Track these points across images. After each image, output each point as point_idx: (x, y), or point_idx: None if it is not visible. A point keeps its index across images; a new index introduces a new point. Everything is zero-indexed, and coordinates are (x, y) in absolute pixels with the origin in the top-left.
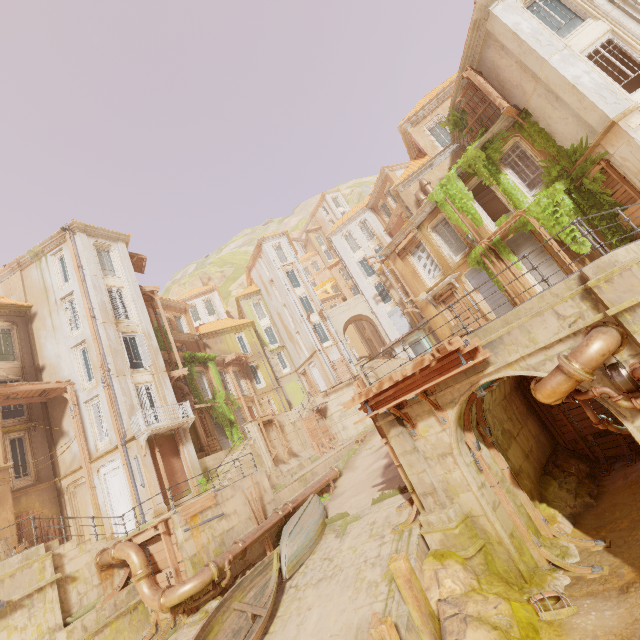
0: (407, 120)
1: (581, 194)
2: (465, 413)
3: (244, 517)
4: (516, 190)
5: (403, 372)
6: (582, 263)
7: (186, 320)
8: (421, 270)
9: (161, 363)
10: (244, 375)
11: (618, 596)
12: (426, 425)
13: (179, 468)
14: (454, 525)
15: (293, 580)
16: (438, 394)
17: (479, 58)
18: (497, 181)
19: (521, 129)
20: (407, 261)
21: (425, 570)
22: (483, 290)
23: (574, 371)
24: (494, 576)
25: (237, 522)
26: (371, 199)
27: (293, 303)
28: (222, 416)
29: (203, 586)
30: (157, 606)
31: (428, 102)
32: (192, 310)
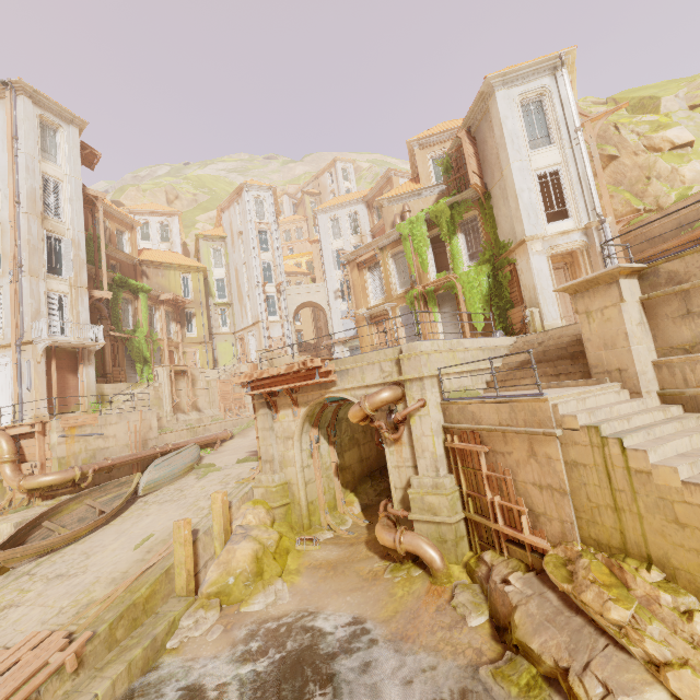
0: (417, 139)
1: (495, 282)
2: (318, 414)
3: (122, 443)
4: (459, 255)
5: (277, 370)
6: (476, 336)
7: (130, 238)
8: (370, 288)
9: (84, 278)
10: (177, 319)
11: (347, 546)
12: (285, 414)
13: (73, 385)
14: (274, 485)
15: (146, 498)
16: (299, 394)
17: (478, 125)
18: (450, 241)
19: (482, 206)
20: (363, 274)
21: (242, 508)
22: (408, 326)
23: (363, 406)
24: (286, 523)
25: (114, 445)
26: (369, 194)
27: (254, 266)
28: (137, 351)
29: (64, 481)
30: (16, 485)
31: (441, 132)
32: (143, 227)
